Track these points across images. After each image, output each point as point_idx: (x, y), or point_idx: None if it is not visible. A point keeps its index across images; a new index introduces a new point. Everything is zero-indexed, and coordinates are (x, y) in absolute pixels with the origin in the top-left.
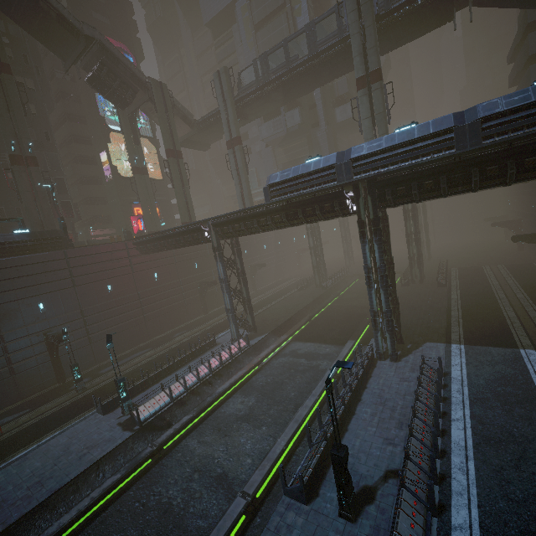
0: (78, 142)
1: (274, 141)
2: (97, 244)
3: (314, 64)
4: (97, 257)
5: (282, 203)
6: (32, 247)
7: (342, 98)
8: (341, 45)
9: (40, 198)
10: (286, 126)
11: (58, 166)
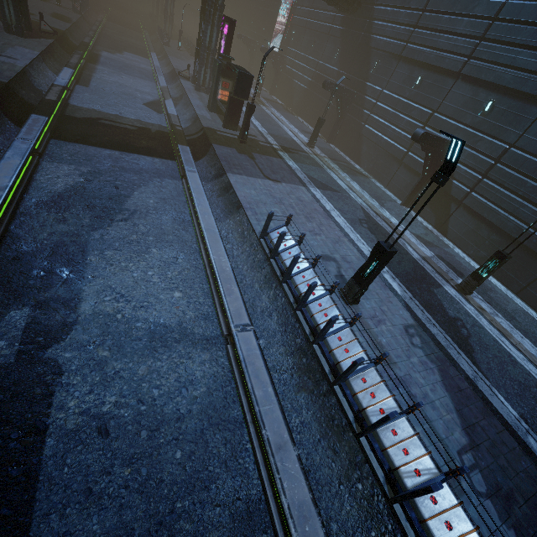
0: None
1: None
2: None
3: None
4: None
5: None
6: None
7: None
8: None
9: None
10: None
11: None
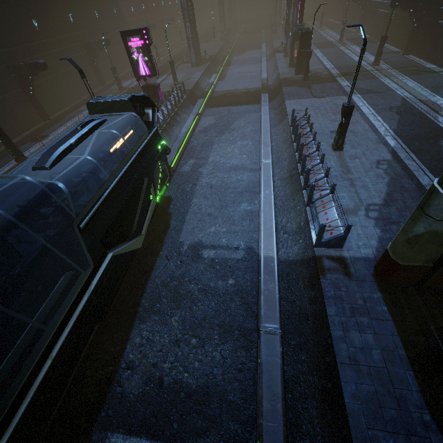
0: None
1: None
2: None
3: None
4: None
5: None
6: None
7: None
8: None
9: None
10: None
11: None
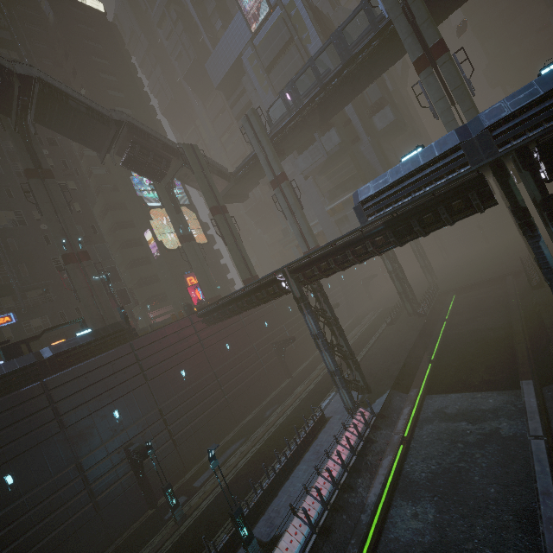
0: (122, 228)
1: (314, 171)
2: (160, 326)
3: (350, 70)
4: (164, 341)
5: (384, 219)
6: (97, 347)
7: (377, 104)
8: (378, 39)
9: (97, 291)
10: (325, 150)
11: (108, 255)
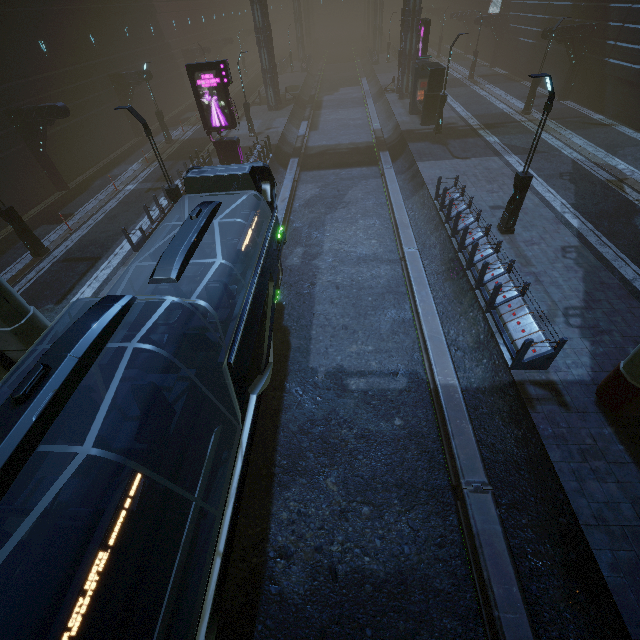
0: None
1: None
2: None
3: None
4: None
5: None
6: None
7: None
8: None
9: None
10: None
11: None
